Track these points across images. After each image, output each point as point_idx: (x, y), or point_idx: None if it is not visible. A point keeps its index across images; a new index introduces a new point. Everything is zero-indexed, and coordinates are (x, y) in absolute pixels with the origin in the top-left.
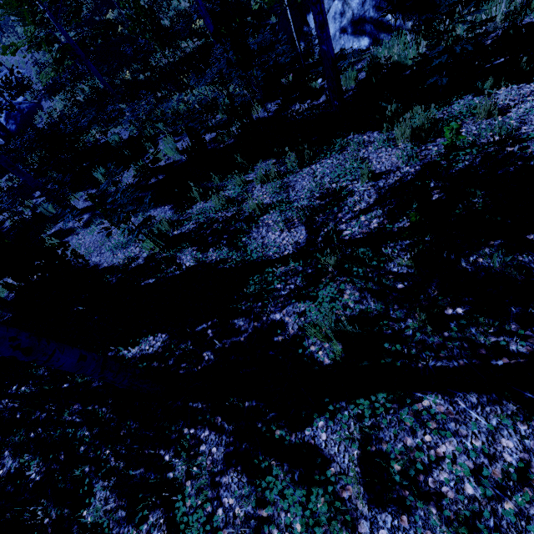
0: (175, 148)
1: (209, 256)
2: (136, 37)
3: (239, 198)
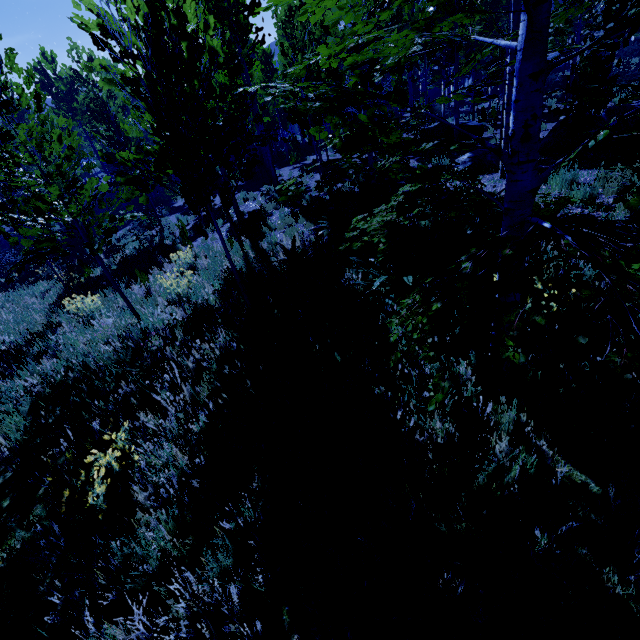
0: None
1: None
2: None
3: None
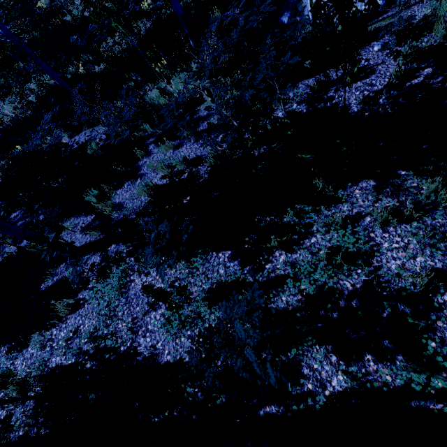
0: (186, 159)
1: (385, 380)
2: (77, 24)
3: (355, 251)
